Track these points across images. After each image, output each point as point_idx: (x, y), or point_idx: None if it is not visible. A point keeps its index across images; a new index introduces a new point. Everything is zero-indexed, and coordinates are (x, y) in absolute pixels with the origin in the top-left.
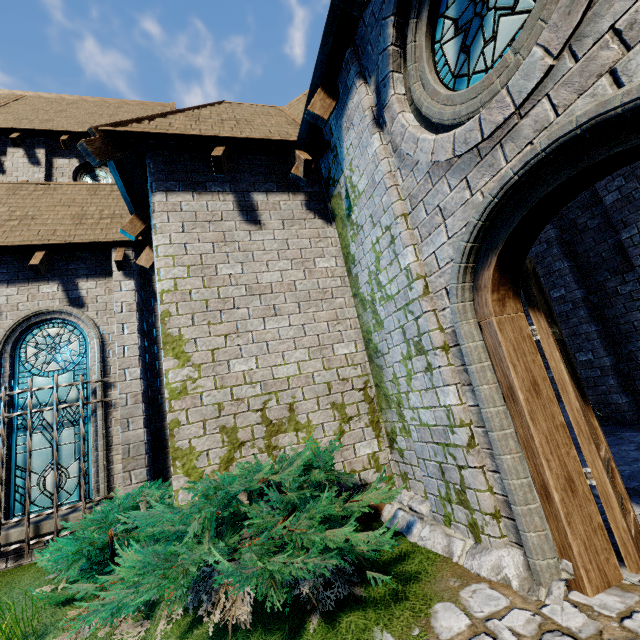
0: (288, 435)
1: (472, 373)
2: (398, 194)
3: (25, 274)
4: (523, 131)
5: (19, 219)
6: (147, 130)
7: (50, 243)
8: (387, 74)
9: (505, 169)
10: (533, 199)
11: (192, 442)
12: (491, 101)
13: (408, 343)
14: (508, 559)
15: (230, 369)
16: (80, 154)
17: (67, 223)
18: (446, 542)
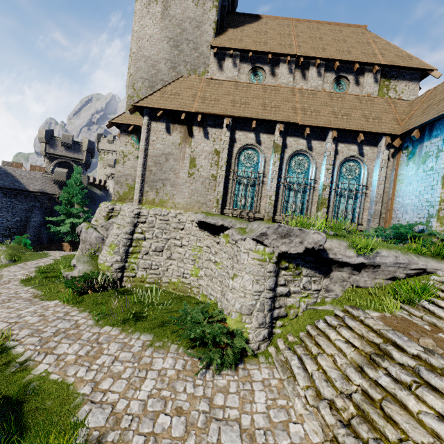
0: None
1: None
2: None
3: (347, 140)
4: None
5: (344, 115)
6: None
7: (366, 131)
8: None
9: None
10: None
11: (443, 215)
12: None
13: None
14: None
15: None
16: (336, 71)
17: (362, 120)
18: None
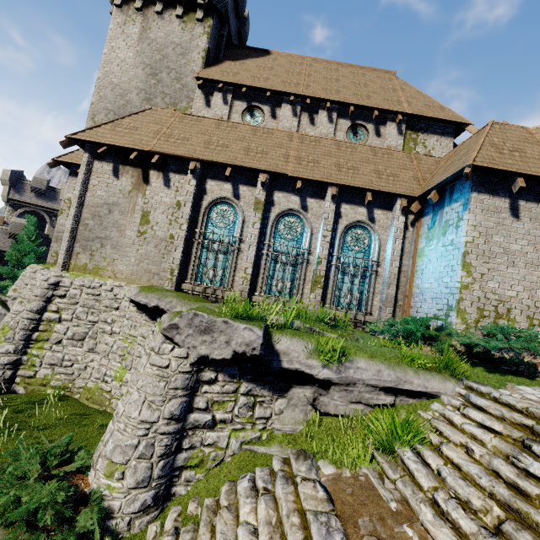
0: (504, 321)
1: None
2: None
3: (353, 200)
4: None
5: (351, 169)
6: (491, 166)
7: (375, 189)
8: None
9: None
10: None
11: (466, 308)
12: None
13: None
14: None
15: (487, 284)
16: (352, 117)
17: (373, 176)
18: None
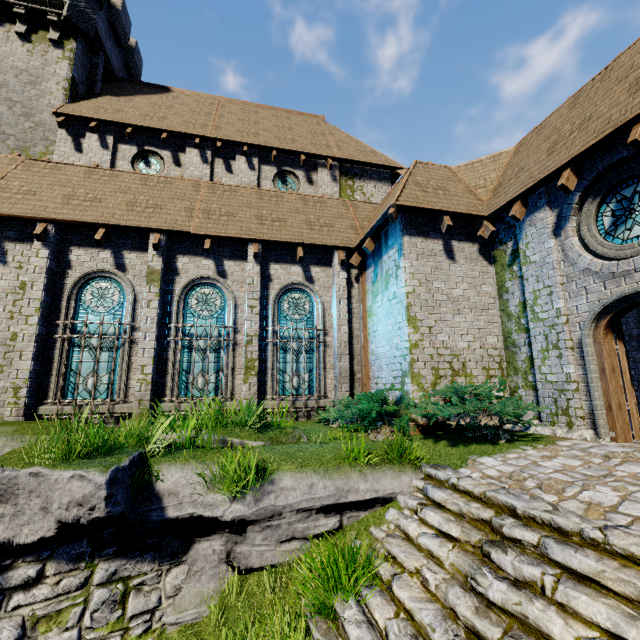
0: (461, 378)
1: (587, 360)
2: (560, 273)
3: (284, 258)
4: (635, 277)
5: (277, 221)
6: (415, 205)
7: (306, 243)
8: (568, 216)
9: (623, 287)
10: (632, 301)
11: (420, 371)
12: (623, 257)
13: (548, 343)
14: (586, 433)
15: (437, 339)
16: (277, 163)
17: (304, 227)
18: (551, 431)
